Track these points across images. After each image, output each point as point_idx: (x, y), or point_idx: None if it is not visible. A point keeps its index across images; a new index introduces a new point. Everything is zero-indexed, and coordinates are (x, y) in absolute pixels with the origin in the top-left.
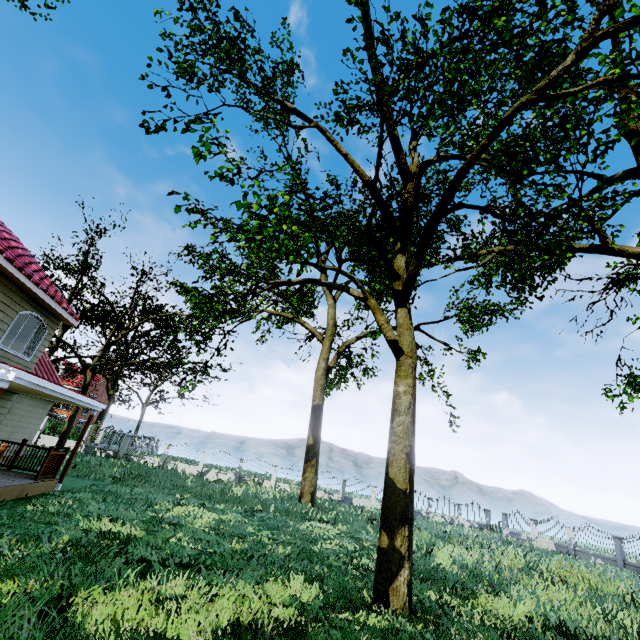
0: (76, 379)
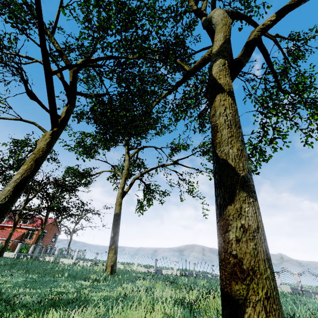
0: (36, 223)
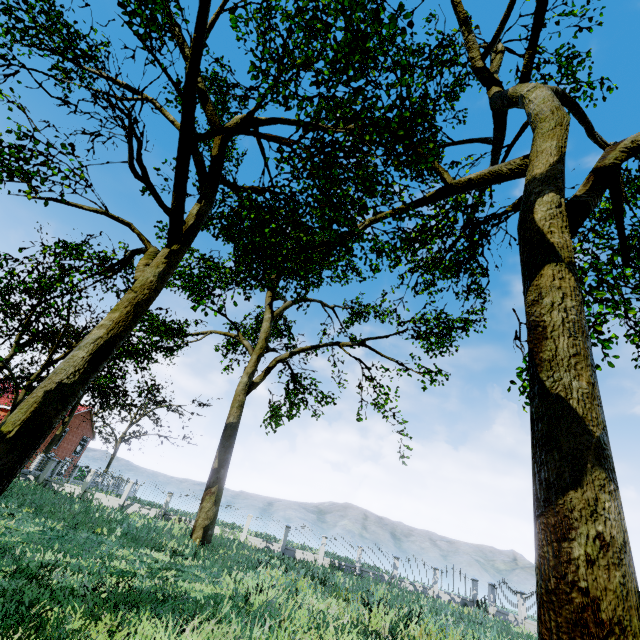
0: None
